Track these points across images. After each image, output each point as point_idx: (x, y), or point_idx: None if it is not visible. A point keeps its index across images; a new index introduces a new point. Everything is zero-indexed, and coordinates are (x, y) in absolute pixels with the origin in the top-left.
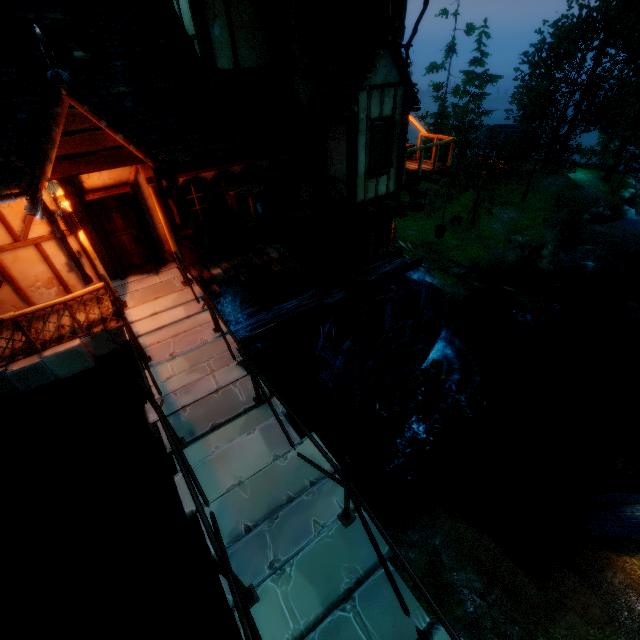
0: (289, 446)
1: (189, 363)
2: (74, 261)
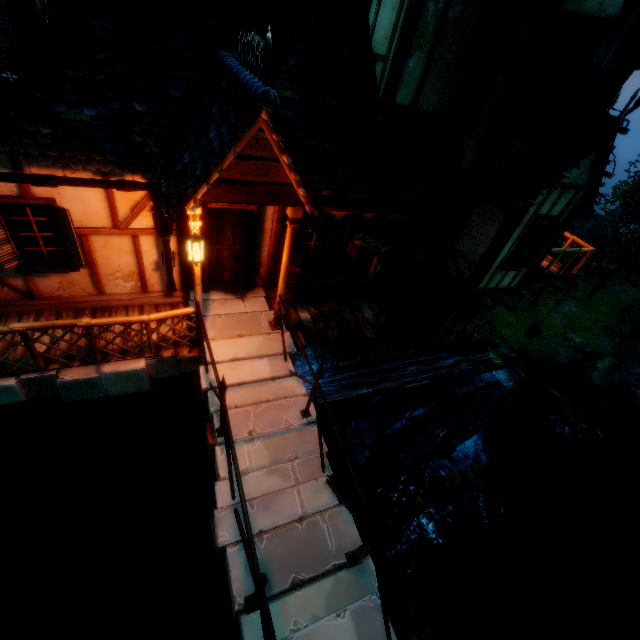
0: None
1: (270, 455)
2: (167, 266)
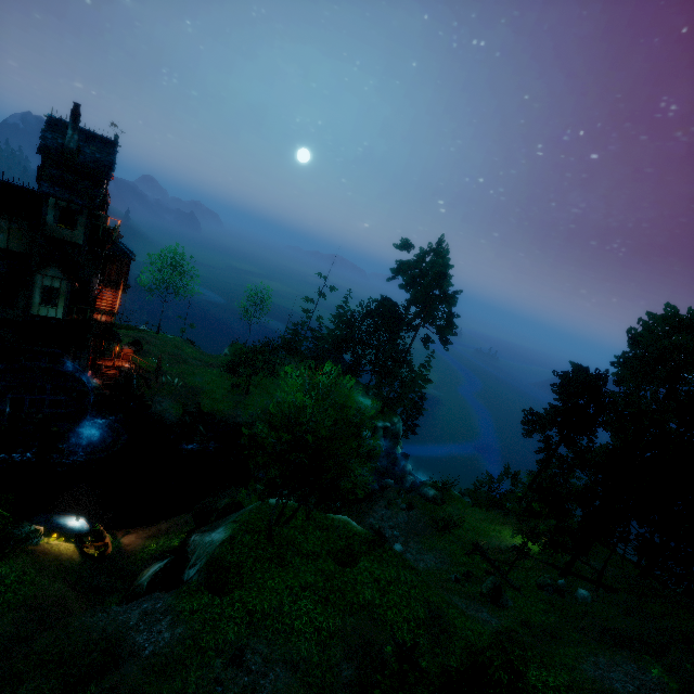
0: None
1: None
2: None
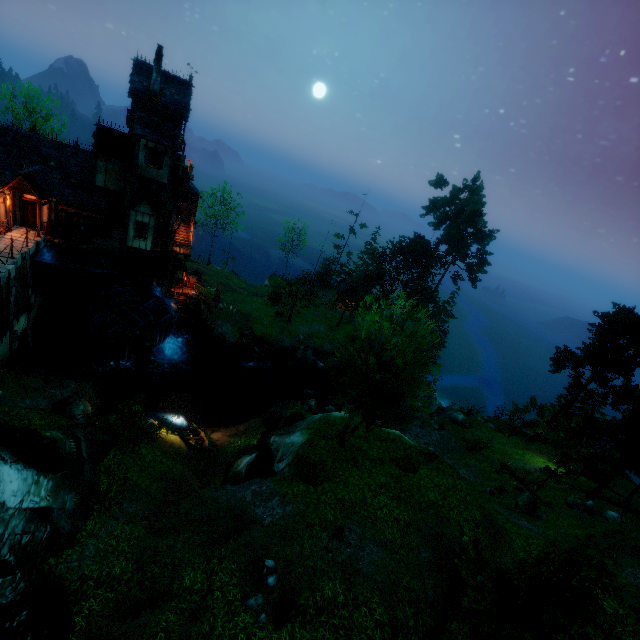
0: (6, 263)
1: (8, 247)
2: (6, 213)
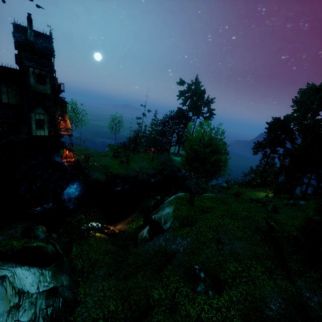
0: None
1: None
2: None
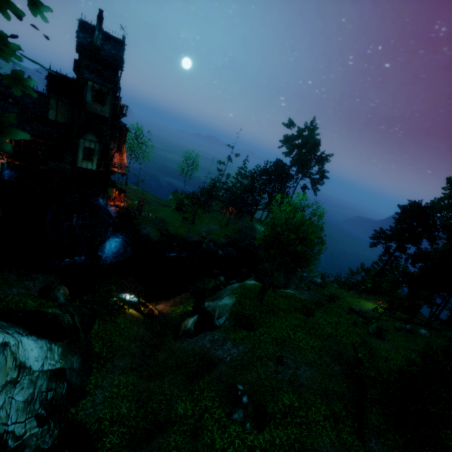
0: None
1: None
2: None
